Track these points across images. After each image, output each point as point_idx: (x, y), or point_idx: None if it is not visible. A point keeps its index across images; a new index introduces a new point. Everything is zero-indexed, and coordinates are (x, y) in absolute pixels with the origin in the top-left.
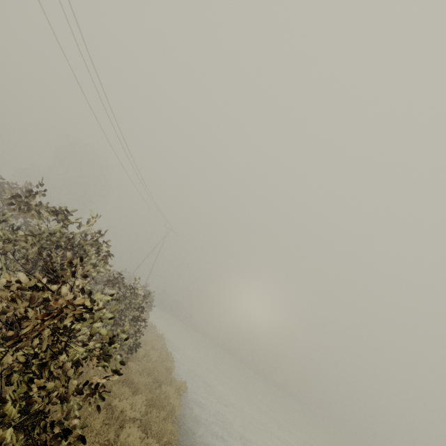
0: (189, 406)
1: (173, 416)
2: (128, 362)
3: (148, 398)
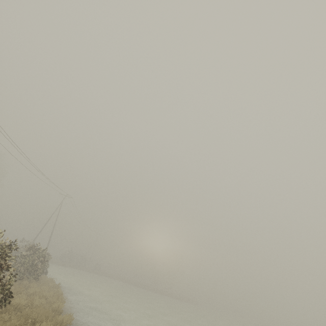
0: None
1: None
2: (0, 314)
3: None
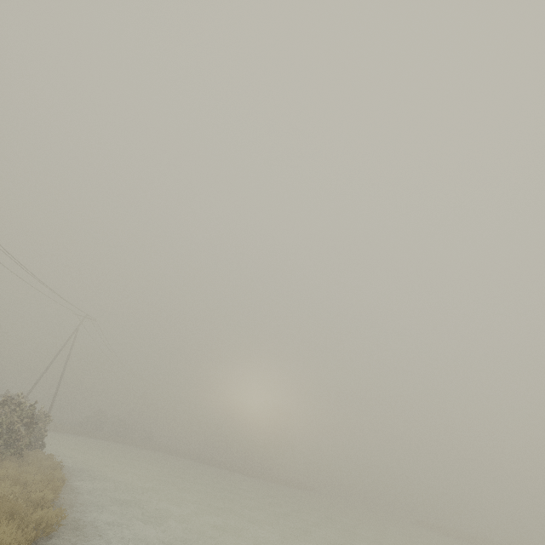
0: (70, 543)
1: None
2: None
3: None
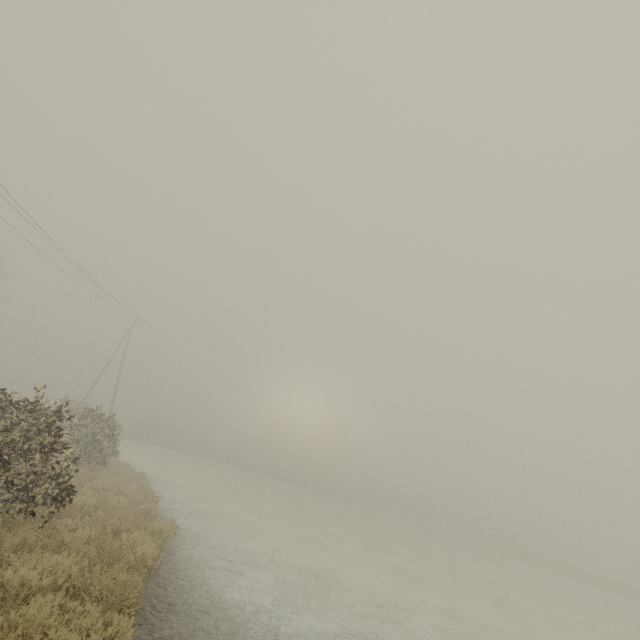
0: (185, 550)
1: (147, 567)
2: (59, 519)
3: (90, 556)
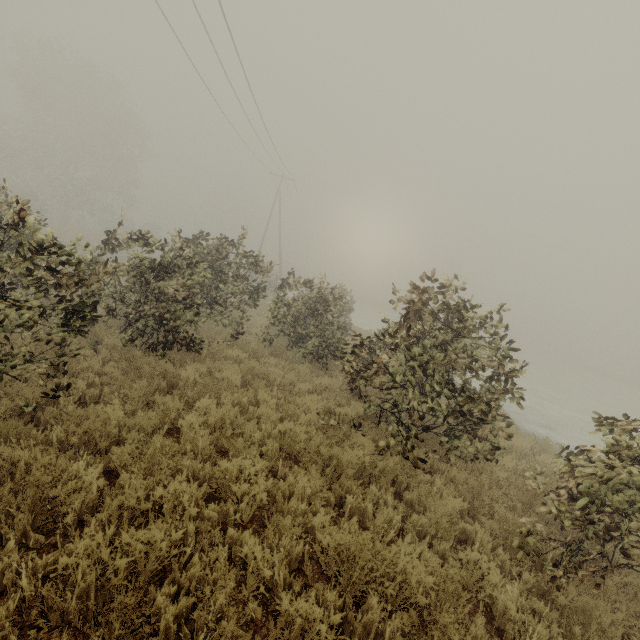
0: None
1: None
2: None
3: None
